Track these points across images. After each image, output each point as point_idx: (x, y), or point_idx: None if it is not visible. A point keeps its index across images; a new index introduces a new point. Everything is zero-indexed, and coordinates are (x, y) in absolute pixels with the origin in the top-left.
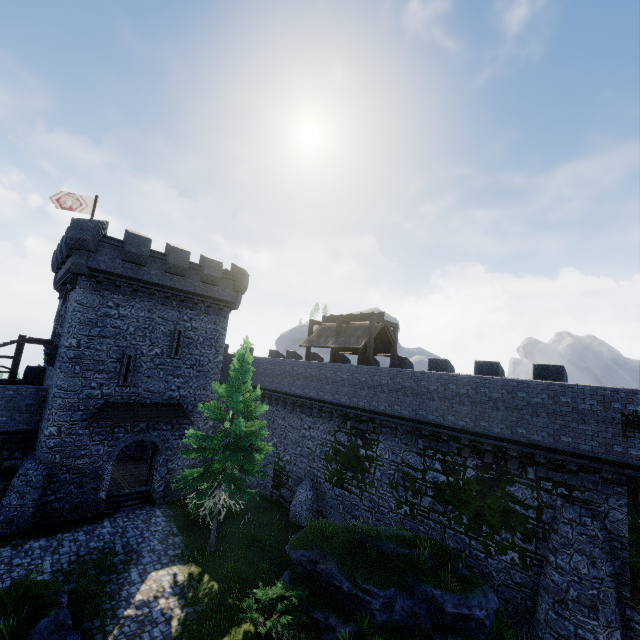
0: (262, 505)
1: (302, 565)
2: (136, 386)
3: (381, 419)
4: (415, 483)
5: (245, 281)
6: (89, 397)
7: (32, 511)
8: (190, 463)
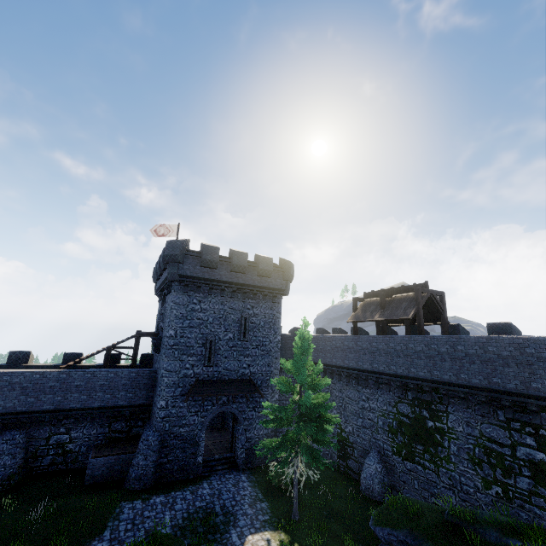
0: (332, 476)
1: (391, 545)
2: (217, 365)
3: (447, 389)
4: (503, 460)
5: (291, 271)
6: (185, 376)
7: (153, 470)
8: (263, 432)
